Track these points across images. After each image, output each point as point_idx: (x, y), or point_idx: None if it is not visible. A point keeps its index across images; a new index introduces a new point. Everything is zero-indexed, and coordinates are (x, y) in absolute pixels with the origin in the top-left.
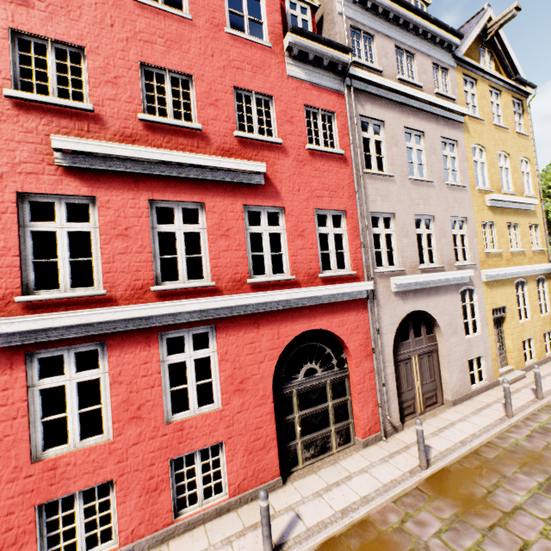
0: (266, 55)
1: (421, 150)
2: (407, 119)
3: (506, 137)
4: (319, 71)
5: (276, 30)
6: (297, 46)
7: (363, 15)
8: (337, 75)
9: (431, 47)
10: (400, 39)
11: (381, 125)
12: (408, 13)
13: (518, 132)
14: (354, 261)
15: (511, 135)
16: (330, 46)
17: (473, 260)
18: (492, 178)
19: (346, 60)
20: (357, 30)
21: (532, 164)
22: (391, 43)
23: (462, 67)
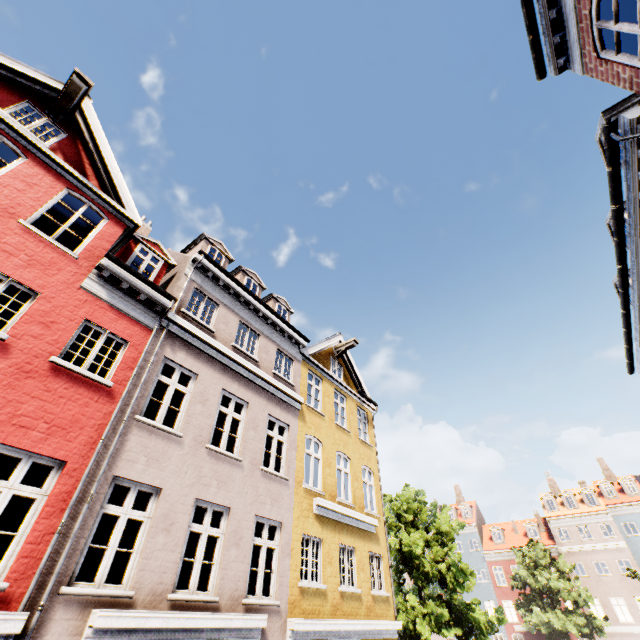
0: (64, 260)
1: (240, 420)
2: (231, 383)
3: (348, 439)
4: (131, 301)
5: (97, 251)
6: (110, 270)
7: (213, 287)
8: (154, 312)
9: (280, 337)
10: (248, 318)
11: (194, 377)
12: (260, 305)
13: (361, 438)
14: (23, 558)
15: (354, 440)
16: (151, 286)
17: (278, 596)
18: (326, 479)
19: (169, 305)
20: (203, 294)
21: (376, 477)
22: (237, 317)
23: (309, 364)
